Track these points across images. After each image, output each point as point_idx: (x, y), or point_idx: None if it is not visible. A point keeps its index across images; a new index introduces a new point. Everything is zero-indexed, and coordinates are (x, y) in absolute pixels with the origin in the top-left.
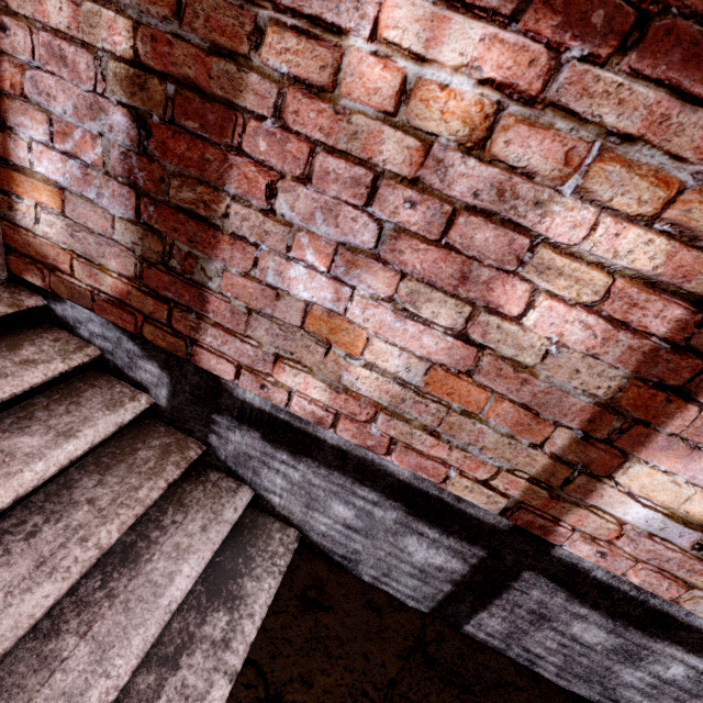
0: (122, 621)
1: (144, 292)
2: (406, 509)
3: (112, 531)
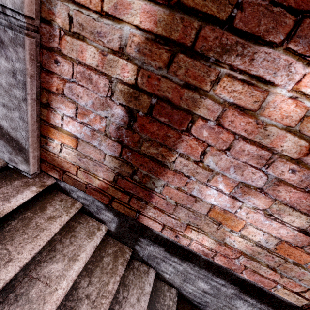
0: None
1: (116, 188)
2: (240, 289)
3: None
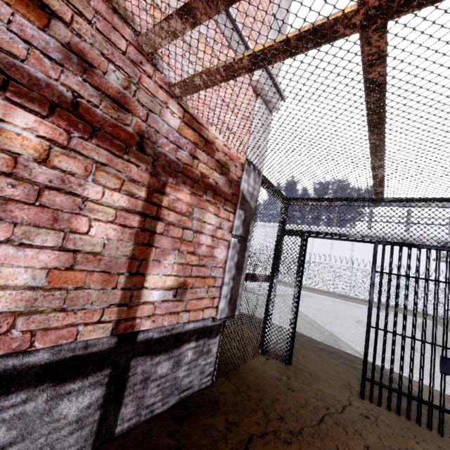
0: None
1: None
2: (53, 383)
3: None
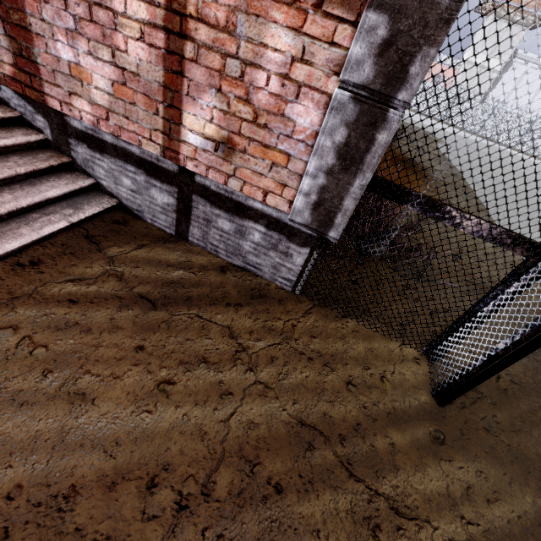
0: (25, 195)
1: (20, 71)
2: (145, 172)
3: (22, 169)
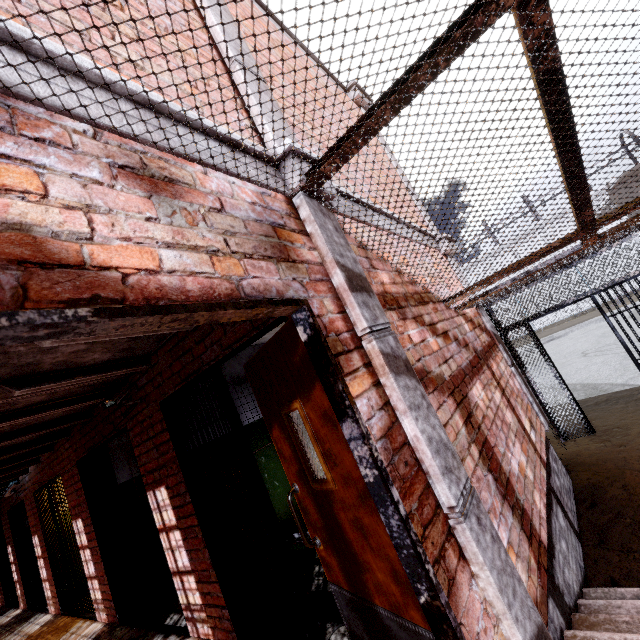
0: None
1: (531, 544)
2: (551, 510)
3: None
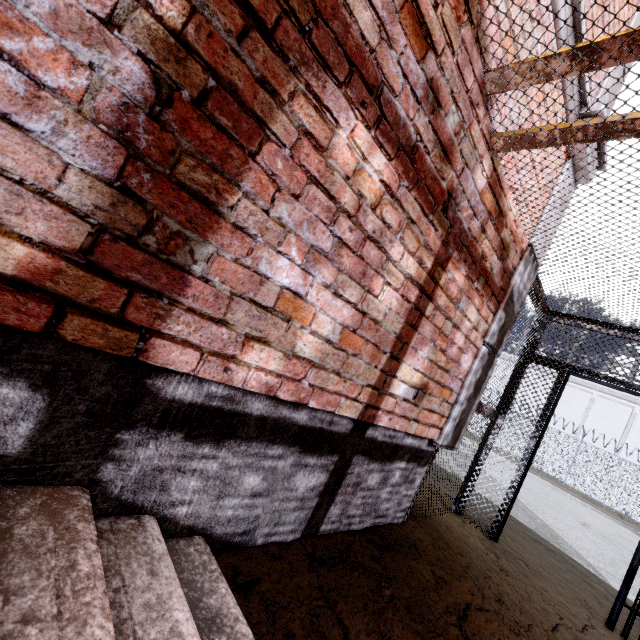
0: None
1: (85, 272)
2: (301, 449)
3: (102, 624)
